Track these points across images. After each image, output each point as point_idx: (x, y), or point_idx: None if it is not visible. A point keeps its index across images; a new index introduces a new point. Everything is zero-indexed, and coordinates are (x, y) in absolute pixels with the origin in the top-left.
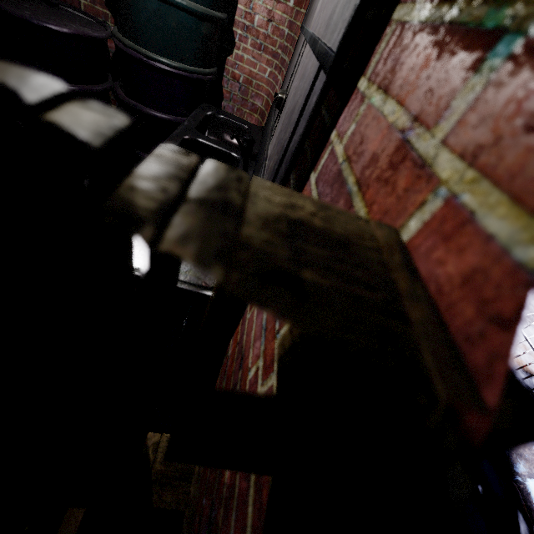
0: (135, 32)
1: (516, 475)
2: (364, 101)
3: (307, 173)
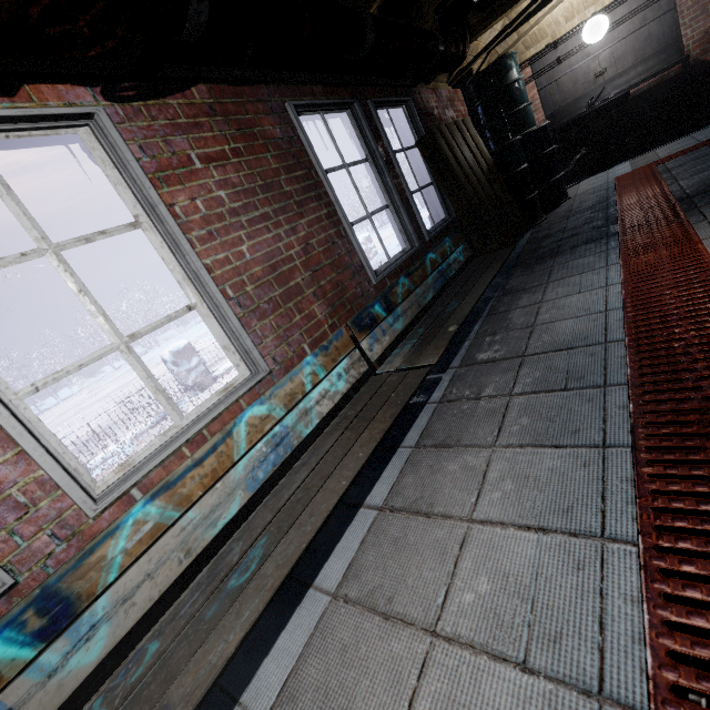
0: (532, 122)
1: None
2: (687, 0)
3: (680, 18)
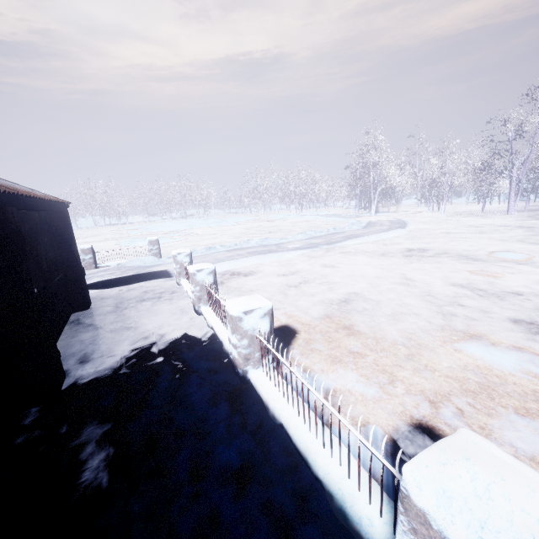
0: None
1: (198, 311)
2: None
3: None
